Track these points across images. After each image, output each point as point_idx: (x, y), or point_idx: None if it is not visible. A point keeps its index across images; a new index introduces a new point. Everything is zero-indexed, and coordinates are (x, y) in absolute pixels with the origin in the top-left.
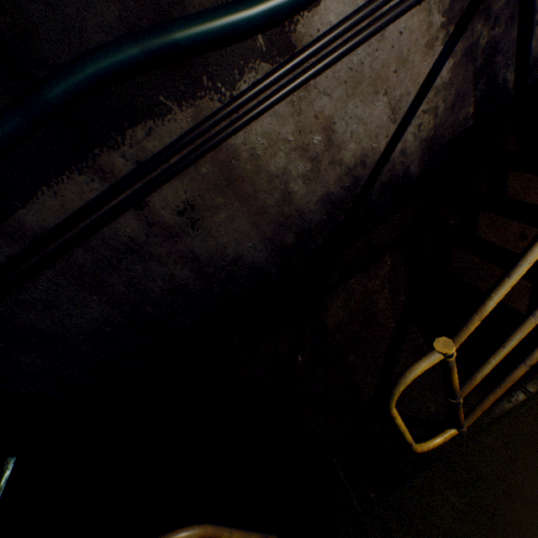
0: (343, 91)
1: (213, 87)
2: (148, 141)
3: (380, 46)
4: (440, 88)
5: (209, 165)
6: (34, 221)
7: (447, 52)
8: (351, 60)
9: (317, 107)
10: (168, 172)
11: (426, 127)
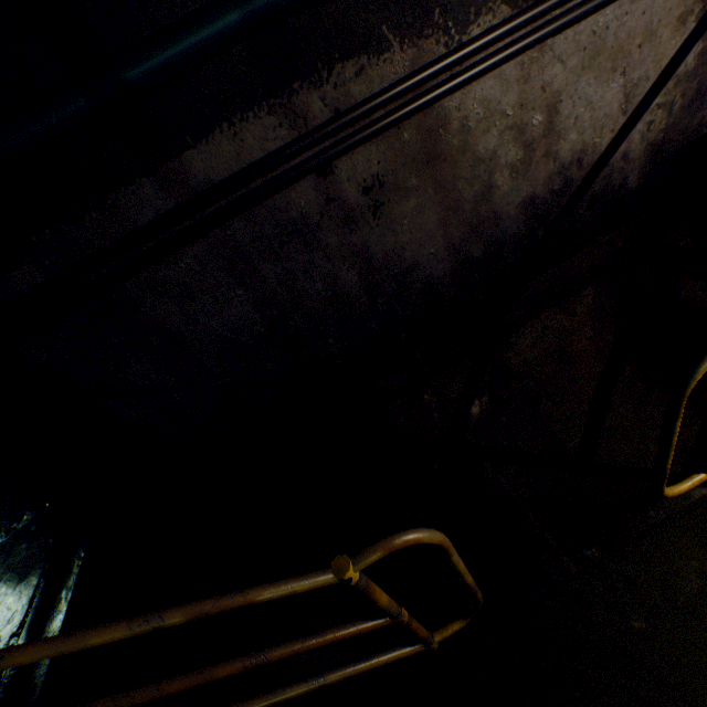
0: (579, 60)
1: (442, 26)
2: (355, 84)
3: (630, 10)
4: (682, 79)
5: (413, 130)
6: (200, 169)
7: (698, 32)
8: (597, 22)
9: (547, 76)
10: (373, 127)
11: (656, 127)
